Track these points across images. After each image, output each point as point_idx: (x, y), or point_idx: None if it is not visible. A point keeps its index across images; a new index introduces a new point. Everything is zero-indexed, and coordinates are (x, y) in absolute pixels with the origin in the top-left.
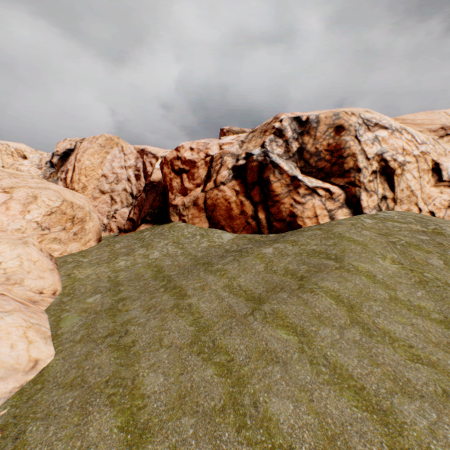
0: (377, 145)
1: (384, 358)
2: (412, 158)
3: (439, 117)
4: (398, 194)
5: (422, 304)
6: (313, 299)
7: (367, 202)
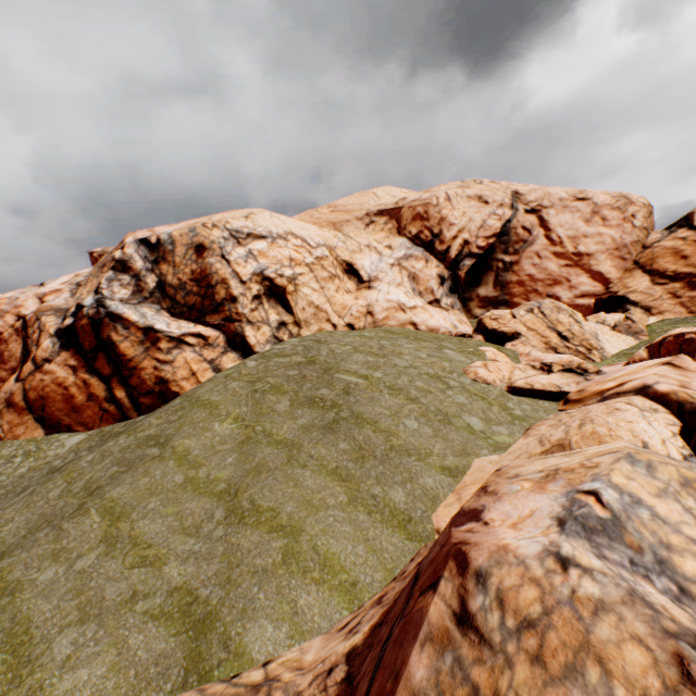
0: (253, 263)
1: (99, 580)
2: (304, 268)
3: (368, 200)
4: (300, 315)
5: (221, 474)
6: (75, 524)
7: (256, 338)
